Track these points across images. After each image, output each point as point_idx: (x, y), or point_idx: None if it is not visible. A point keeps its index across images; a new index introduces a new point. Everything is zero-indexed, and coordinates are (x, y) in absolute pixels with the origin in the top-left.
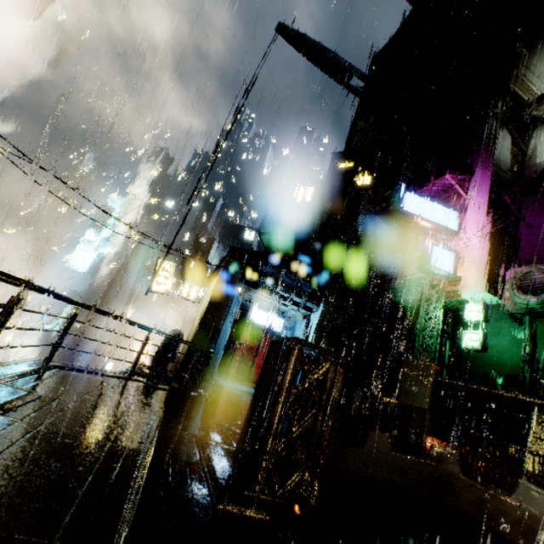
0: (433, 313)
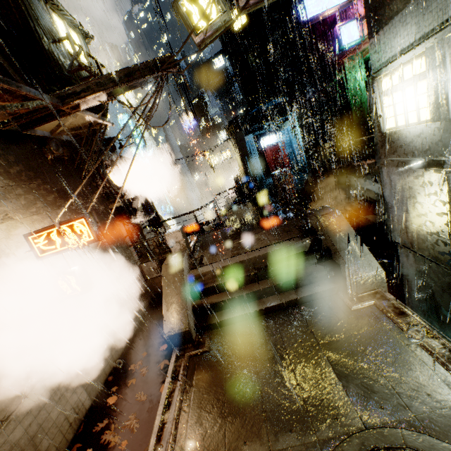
0: (355, 77)
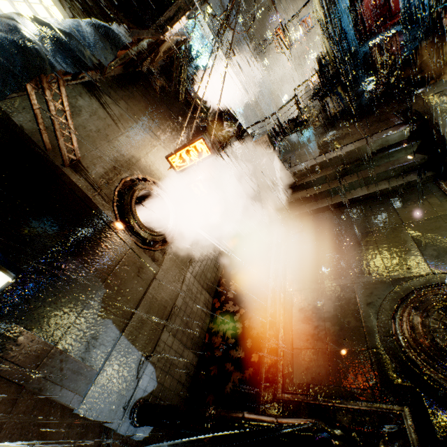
0: None
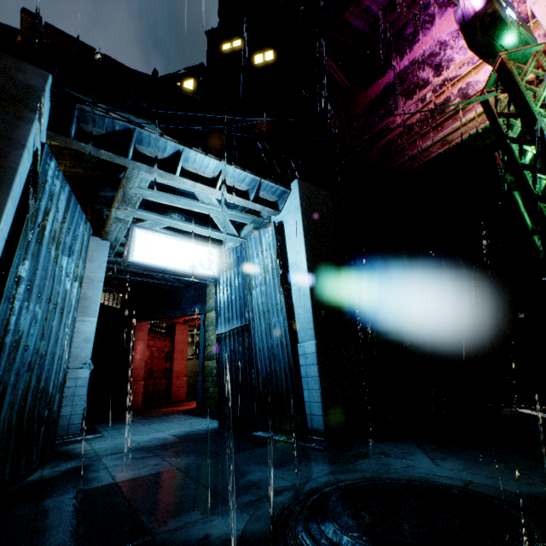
0: None
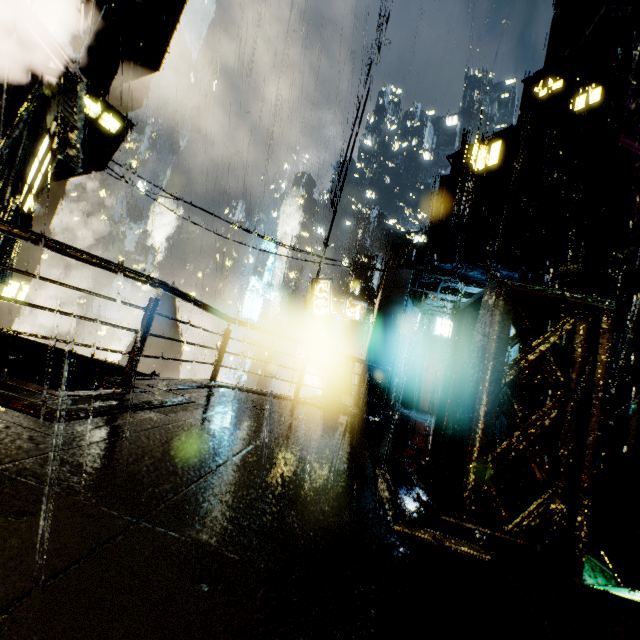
0: None
